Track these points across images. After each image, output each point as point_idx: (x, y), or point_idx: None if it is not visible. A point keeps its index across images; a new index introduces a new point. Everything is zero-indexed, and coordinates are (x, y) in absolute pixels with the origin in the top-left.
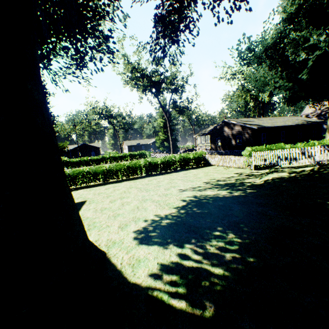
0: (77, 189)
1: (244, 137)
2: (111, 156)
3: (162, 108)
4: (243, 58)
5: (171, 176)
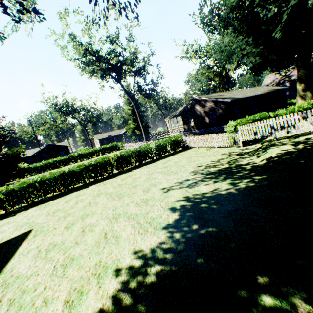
0: (28, 208)
1: (218, 113)
2: (80, 153)
3: (127, 93)
4: (207, 24)
5: (149, 169)
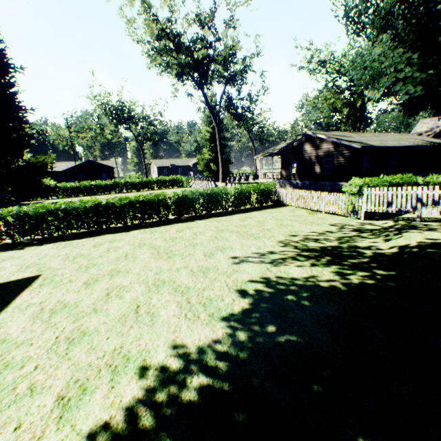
0: (43, 243)
1: (337, 162)
2: (129, 181)
3: (209, 107)
4: (353, 19)
5: (219, 223)
